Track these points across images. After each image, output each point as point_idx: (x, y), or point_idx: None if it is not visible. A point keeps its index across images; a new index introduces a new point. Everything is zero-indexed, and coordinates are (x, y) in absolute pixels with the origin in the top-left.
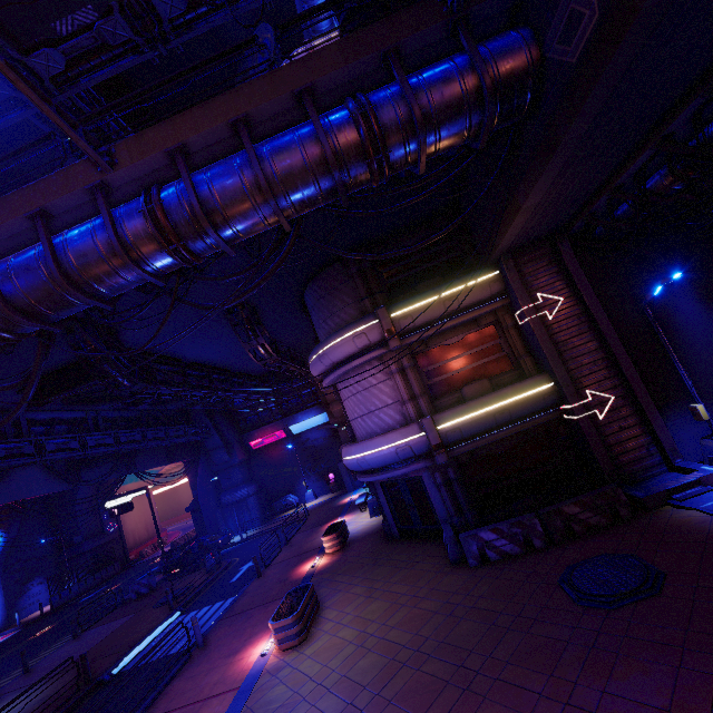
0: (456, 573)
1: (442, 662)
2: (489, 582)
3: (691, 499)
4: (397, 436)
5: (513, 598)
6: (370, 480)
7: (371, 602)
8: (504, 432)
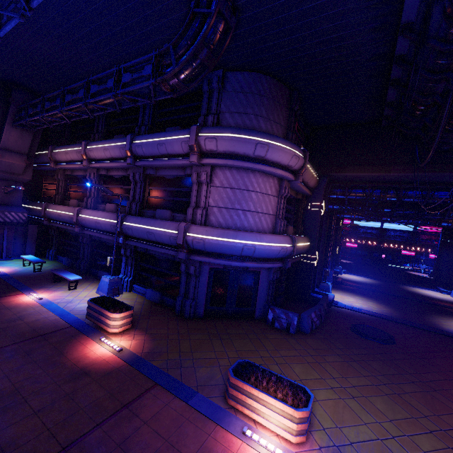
0: (307, 338)
1: (405, 384)
2: (335, 340)
3: (338, 304)
4: (283, 240)
5: (361, 346)
6: (237, 265)
7: (289, 366)
8: (296, 259)
